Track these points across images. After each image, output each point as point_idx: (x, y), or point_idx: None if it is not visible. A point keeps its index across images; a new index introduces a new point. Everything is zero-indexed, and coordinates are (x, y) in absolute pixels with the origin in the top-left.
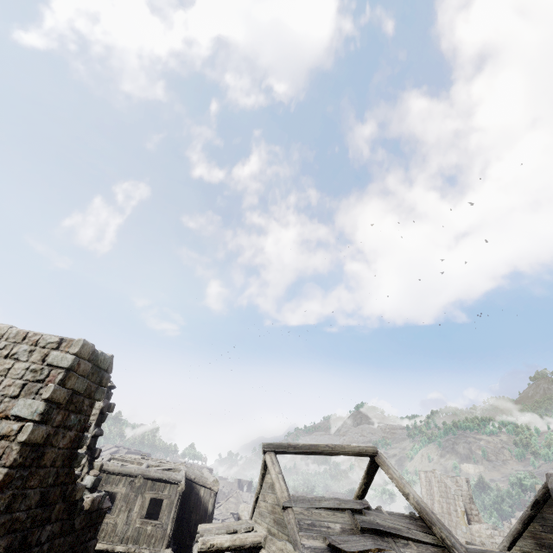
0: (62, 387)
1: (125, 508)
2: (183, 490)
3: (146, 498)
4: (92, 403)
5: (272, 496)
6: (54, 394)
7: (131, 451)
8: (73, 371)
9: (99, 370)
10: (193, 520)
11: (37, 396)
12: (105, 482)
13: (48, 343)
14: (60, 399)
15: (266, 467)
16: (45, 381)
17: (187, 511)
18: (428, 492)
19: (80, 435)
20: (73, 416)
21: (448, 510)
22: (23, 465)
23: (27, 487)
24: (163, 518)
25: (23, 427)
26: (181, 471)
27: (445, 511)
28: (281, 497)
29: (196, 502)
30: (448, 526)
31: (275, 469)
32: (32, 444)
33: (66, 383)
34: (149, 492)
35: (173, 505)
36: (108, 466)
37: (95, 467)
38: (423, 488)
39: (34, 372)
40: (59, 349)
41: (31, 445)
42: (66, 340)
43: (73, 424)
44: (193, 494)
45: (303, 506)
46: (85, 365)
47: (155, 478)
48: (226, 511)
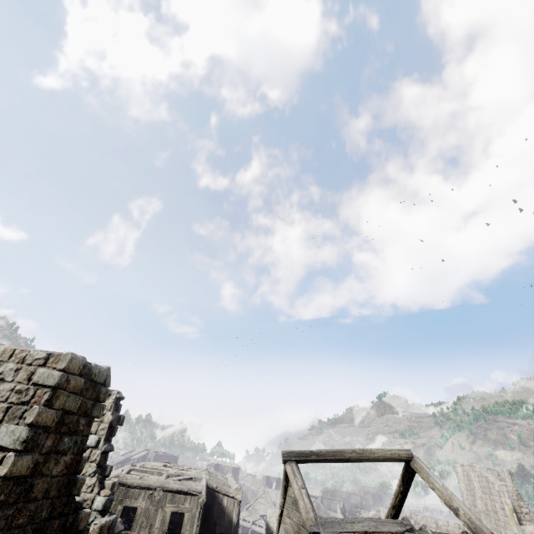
0: (49, 408)
1: (146, 524)
2: (204, 502)
3: (167, 513)
4: (90, 421)
5: (297, 514)
6: (38, 417)
7: (160, 454)
8: (62, 388)
9: (95, 384)
10: (217, 533)
11: (21, 420)
12: (125, 496)
13: (35, 359)
14: (48, 422)
15: (288, 479)
16: (30, 403)
17: (211, 523)
18: (467, 488)
19: (78, 459)
20: (67, 438)
21: (494, 507)
22: (6, 502)
23: (14, 527)
24: (186, 533)
25: (4, 458)
26: (201, 480)
27: (490, 509)
28: (306, 518)
29: (220, 513)
30: (496, 526)
31: (297, 483)
32: (16, 477)
33: (54, 403)
34: (170, 505)
35: (195, 519)
36: (126, 479)
37: (106, 486)
38: (462, 483)
39: (19, 393)
40: (46, 365)
41: (15, 478)
42: (53, 354)
43: (68, 447)
44: (216, 504)
45: (333, 531)
46: (75, 380)
47: (174, 490)
48: (256, 512)
